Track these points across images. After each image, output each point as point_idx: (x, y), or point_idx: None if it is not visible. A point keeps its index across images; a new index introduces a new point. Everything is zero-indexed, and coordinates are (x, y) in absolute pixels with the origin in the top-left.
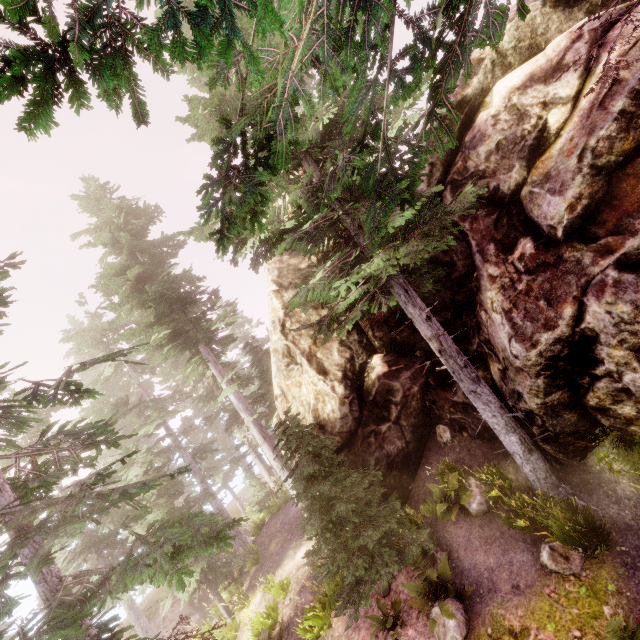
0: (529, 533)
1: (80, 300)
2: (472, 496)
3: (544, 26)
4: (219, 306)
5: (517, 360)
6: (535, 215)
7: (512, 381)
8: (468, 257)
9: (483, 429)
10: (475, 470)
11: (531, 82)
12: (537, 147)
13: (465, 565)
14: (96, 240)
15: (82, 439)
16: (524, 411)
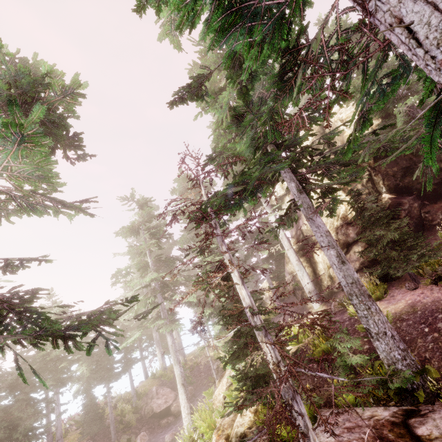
0: None
1: (181, 168)
2: None
3: None
4: None
5: None
6: None
7: None
8: None
9: None
10: None
11: None
12: None
13: None
14: None
15: None
16: None
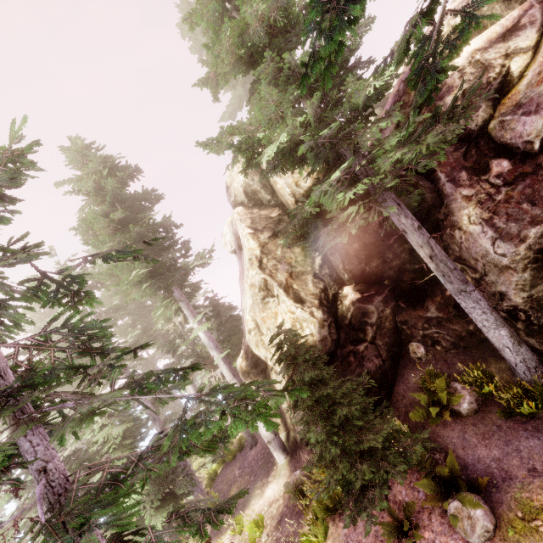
0: (531, 419)
1: (51, 252)
2: (462, 396)
3: (489, 13)
4: (190, 254)
5: (504, 258)
6: (507, 138)
7: (493, 283)
8: (434, 191)
9: (459, 338)
10: (456, 376)
11: (490, 44)
12: (501, 90)
13: (468, 462)
14: (81, 186)
15: (82, 341)
16: (507, 309)
